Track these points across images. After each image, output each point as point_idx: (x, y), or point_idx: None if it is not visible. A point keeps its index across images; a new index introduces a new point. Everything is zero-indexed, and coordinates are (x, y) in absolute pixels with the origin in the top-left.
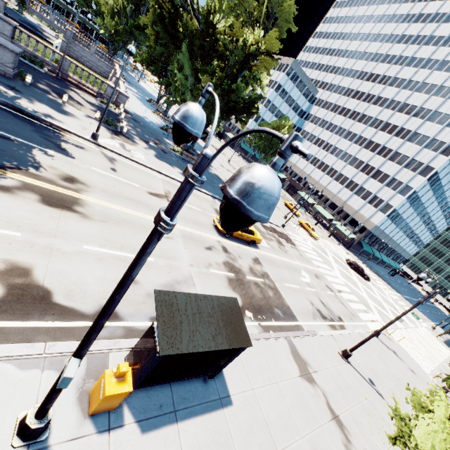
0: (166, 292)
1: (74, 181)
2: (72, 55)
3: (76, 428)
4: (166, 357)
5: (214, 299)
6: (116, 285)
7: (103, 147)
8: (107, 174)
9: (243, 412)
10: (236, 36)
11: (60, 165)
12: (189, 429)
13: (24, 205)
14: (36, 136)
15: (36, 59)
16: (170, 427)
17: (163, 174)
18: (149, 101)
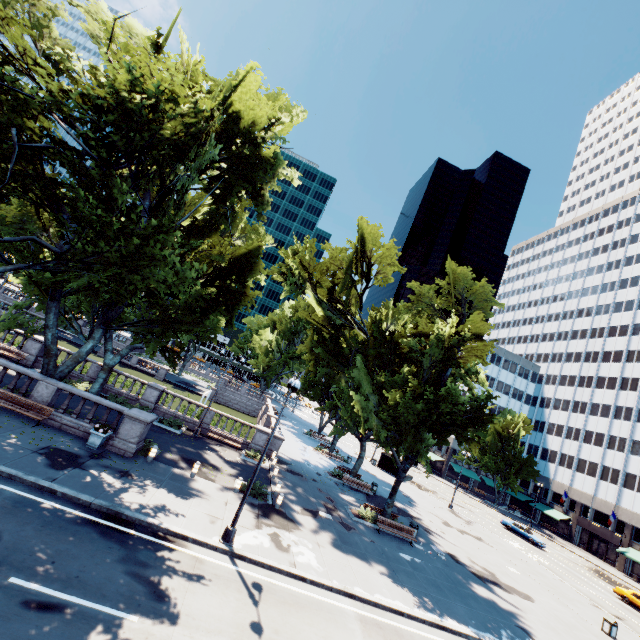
0: None
1: None
2: (221, 401)
3: None
4: None
5: None
6: None
7: (241, 556)
8: None
9: None
10: (424, 332)
11: None
12: None
13: None
14: (118, 573)
15: (176, 419)
16: None
17: (357, 596)
18: (308, 433)
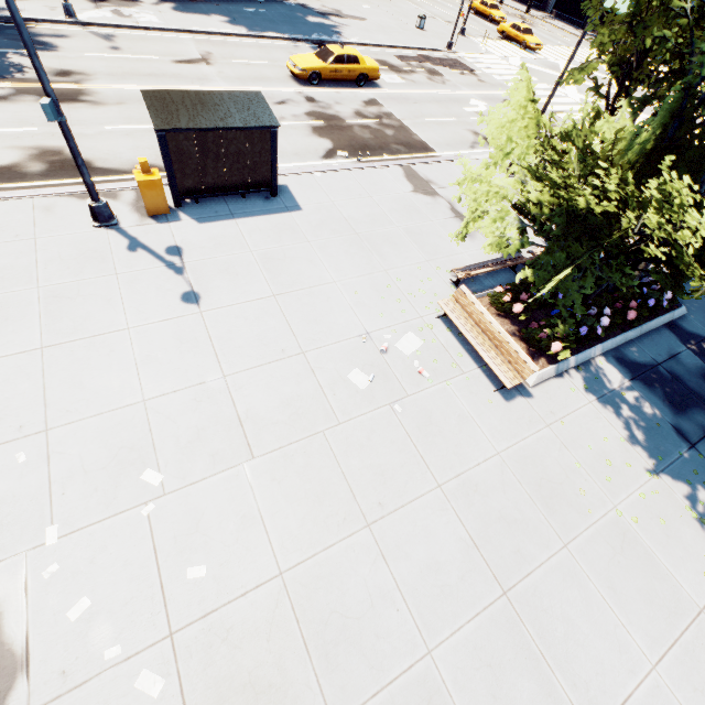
0: (155, 91)
1: (68, 74)
2: None
3: (140, 222)
4: (175, 142)
5: (224, 94)
6: (153, 151)
7: (89, 24)
8: (108, 56)
9: (316, 214)
10: None
11: (45, 63)
12: (248, 222)
13: (28, 108)
14: None
15: None
16: (228, 221)
17: (193, 32)
18: None
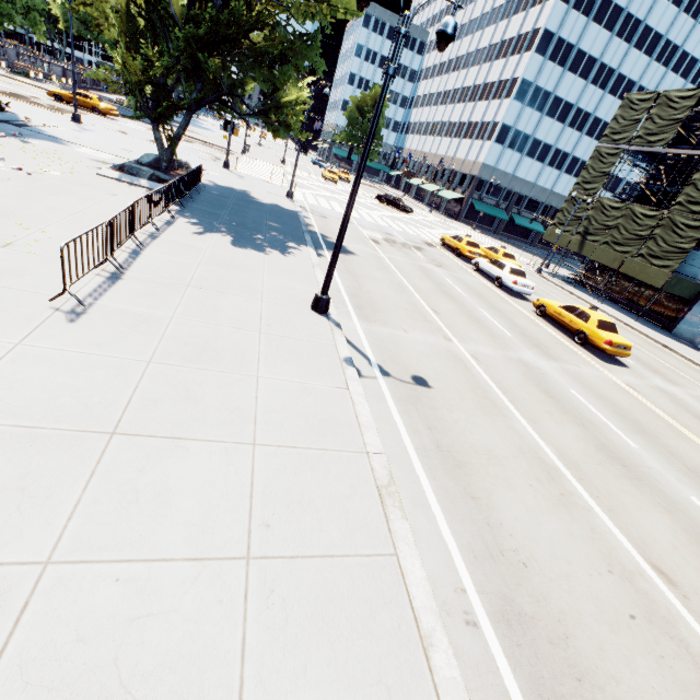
0: None
1: None
2: None
3: None
4: None
5: None
6: None
7: None
8: None
9: None
10: None
11: None
12: None
13: None
14: None
15: None
16: None
17: (43, 88)
18: None
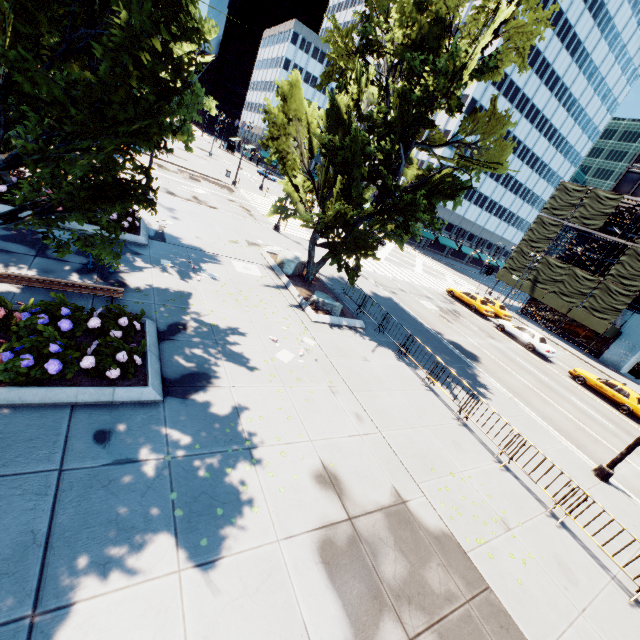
0: None
1: None
2: None
3: None
4: None
5: None
6: None
7: None
8: None
9: None
10: None
11: None
12: None
13: None
14: None
15: None
16: None
17: None
18: None
